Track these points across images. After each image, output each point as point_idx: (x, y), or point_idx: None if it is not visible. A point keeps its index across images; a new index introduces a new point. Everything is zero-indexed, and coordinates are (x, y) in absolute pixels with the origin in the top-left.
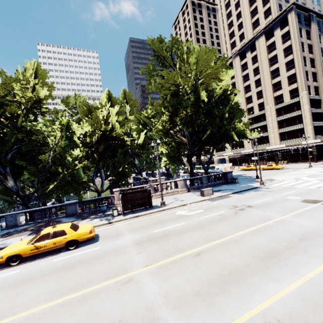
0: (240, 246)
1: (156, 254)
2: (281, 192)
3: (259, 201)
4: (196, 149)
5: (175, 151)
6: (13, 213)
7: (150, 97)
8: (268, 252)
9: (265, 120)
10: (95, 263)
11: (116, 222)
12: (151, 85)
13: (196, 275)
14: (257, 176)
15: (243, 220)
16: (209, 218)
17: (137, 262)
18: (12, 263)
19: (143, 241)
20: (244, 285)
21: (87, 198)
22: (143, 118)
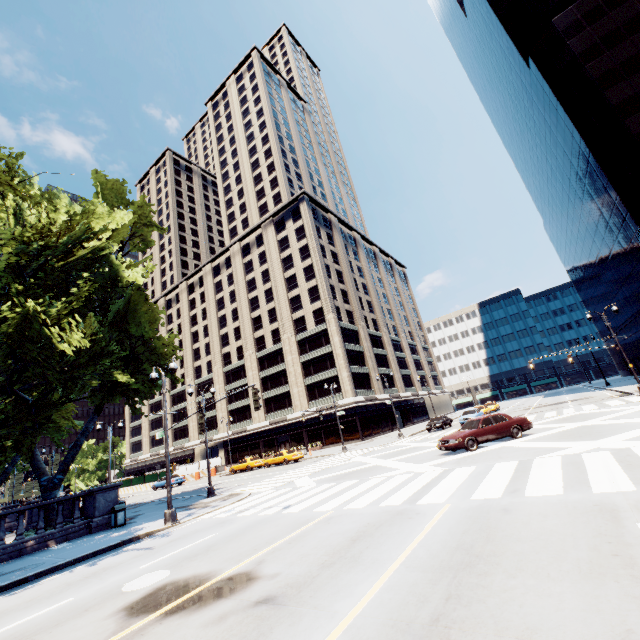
0: None
1: None
2: (164, 551)
3: None
4: None
5: None
6: None
7: None
8: None
9: (284, 361)
10: None
11: None
12: None
13: None
14: (209, 490)
15: None
16: None
17: None
18: None
19: None
20: None
21: None
22: None
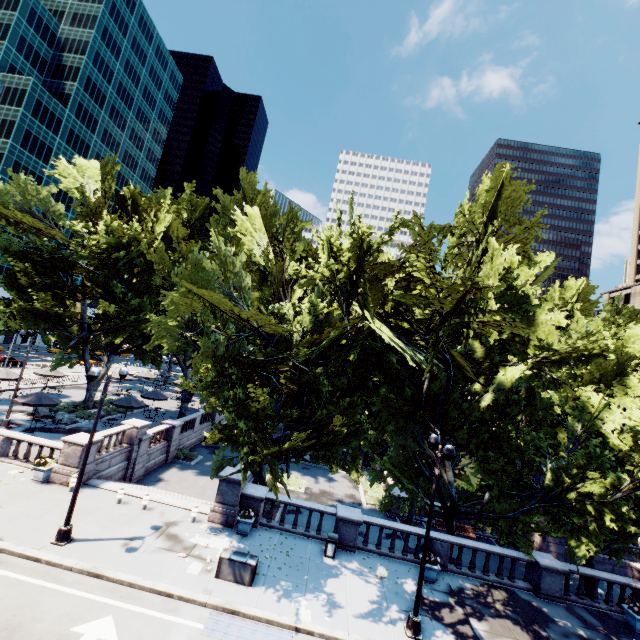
0: None
1: None
2: None
3: None
4: None
5: None
6: (445, 539)
7: (617, 297)
8: None
9: None
10: None
11: None
12: None
13: None
14: None
15: None
16: None
17: None
18: None
19: None
20: None
21: None
22: None
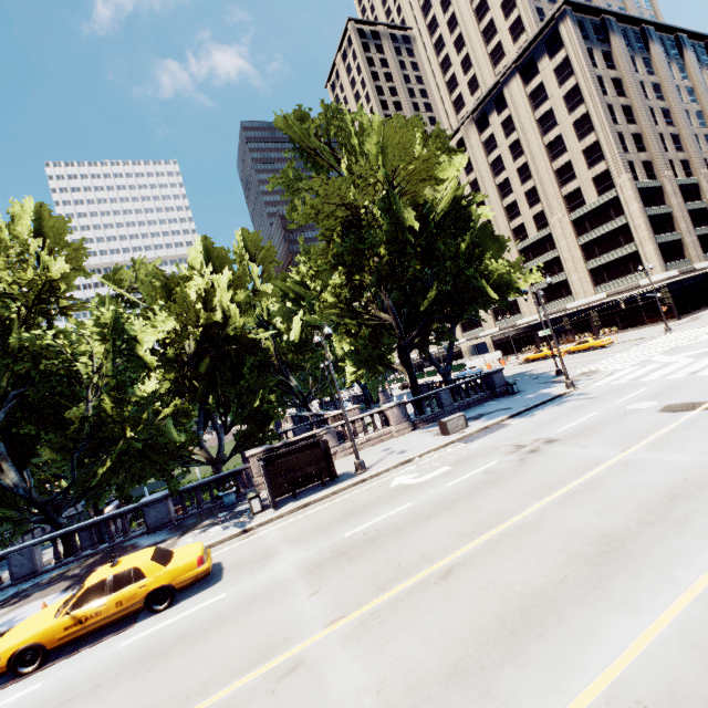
0: (540, 537)
1: (354, 589)
2: (614, 397)
3: (569, 425)
4: (414, 334)
5: (370, 345)
6: (24, 545)
7: (300, 239)
8: (603, 541)
9: (555, 247)
10: (216, 634)
11: (260, 528)
12: (296, 212)
13: (447, 625)
14: (557, 371)
15: (539, 475)
16: (464, 483)
17: (310, 617)
18: (25, 667)
19: (322, 562)
20: (557, 633)
21: (196, 479)
22: (292, 286)
